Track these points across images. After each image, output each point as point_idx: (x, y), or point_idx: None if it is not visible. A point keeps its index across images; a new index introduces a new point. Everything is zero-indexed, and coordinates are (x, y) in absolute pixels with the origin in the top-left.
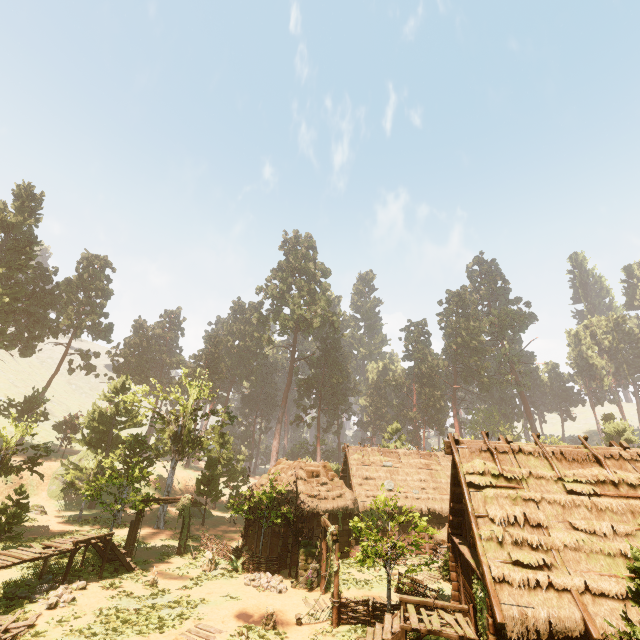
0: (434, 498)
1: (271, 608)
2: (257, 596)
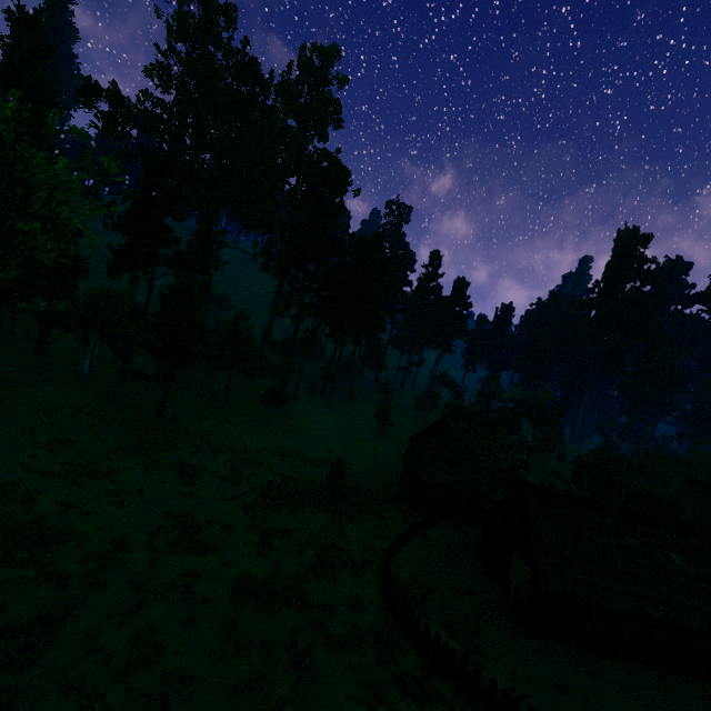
0: None
1: None
2: None
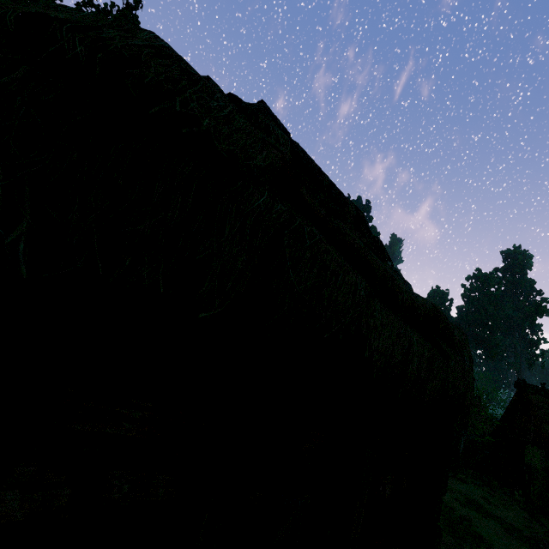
0: None
1: None
2: None
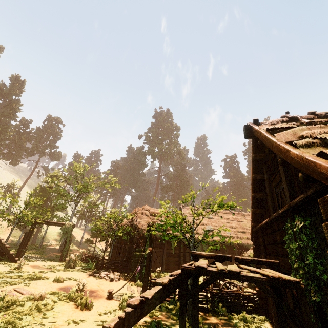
0: (242, 237)
1: (84, 280)
2: (91, 281)
